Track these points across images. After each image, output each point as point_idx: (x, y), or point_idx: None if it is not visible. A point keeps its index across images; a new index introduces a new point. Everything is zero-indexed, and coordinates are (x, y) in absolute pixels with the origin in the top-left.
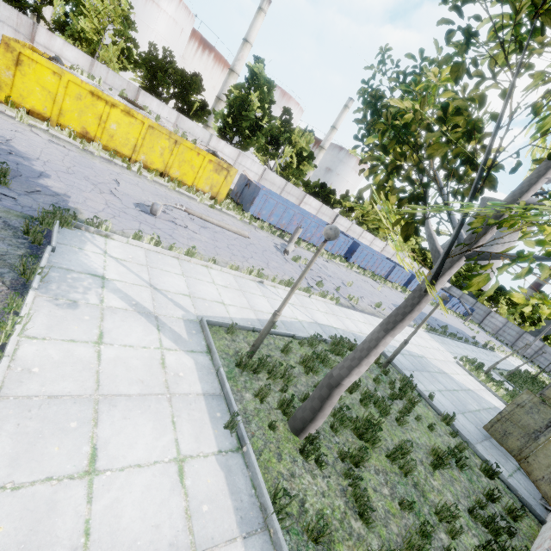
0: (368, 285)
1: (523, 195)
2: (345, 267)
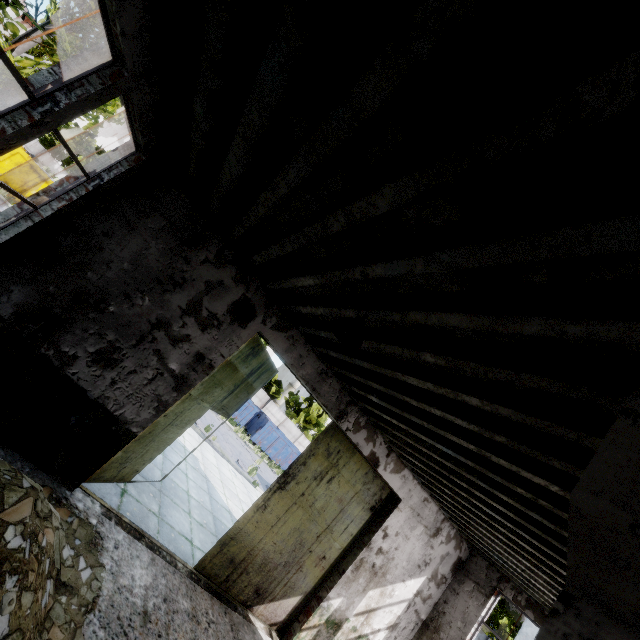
0: (245, 451)
1: (48, 27)
2: (233, 430)
